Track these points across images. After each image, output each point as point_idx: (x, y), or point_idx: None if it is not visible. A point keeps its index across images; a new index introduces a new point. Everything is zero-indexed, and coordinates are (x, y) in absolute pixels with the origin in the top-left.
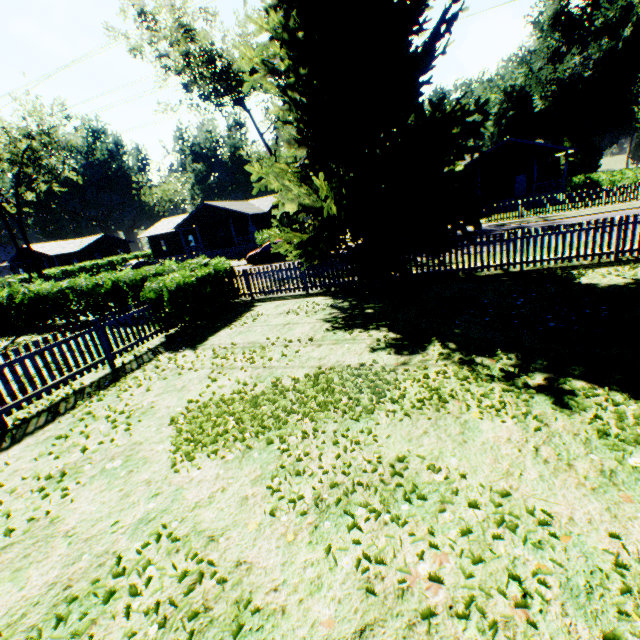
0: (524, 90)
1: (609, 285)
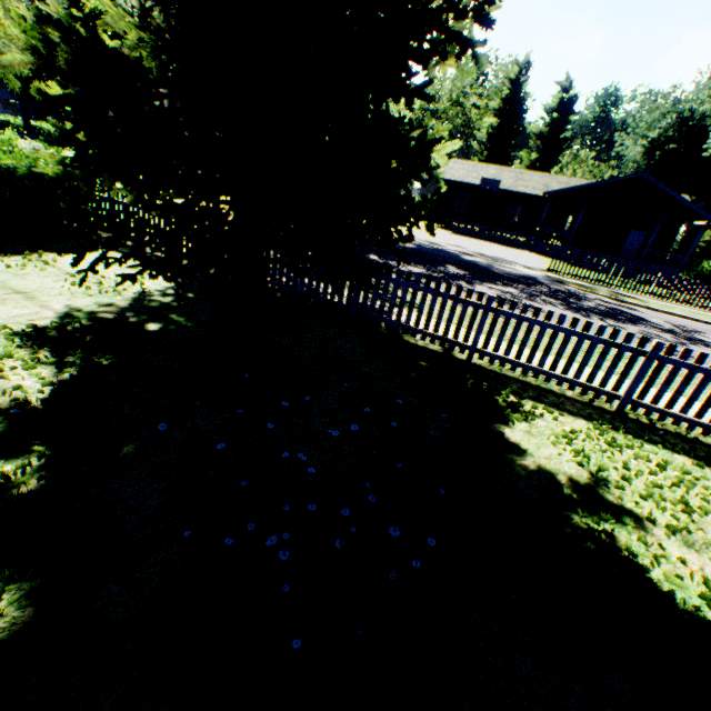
0: (705, 122)
1: (538, 469)
